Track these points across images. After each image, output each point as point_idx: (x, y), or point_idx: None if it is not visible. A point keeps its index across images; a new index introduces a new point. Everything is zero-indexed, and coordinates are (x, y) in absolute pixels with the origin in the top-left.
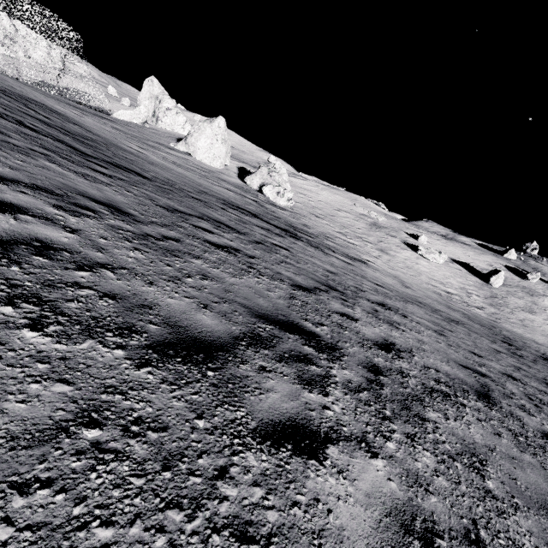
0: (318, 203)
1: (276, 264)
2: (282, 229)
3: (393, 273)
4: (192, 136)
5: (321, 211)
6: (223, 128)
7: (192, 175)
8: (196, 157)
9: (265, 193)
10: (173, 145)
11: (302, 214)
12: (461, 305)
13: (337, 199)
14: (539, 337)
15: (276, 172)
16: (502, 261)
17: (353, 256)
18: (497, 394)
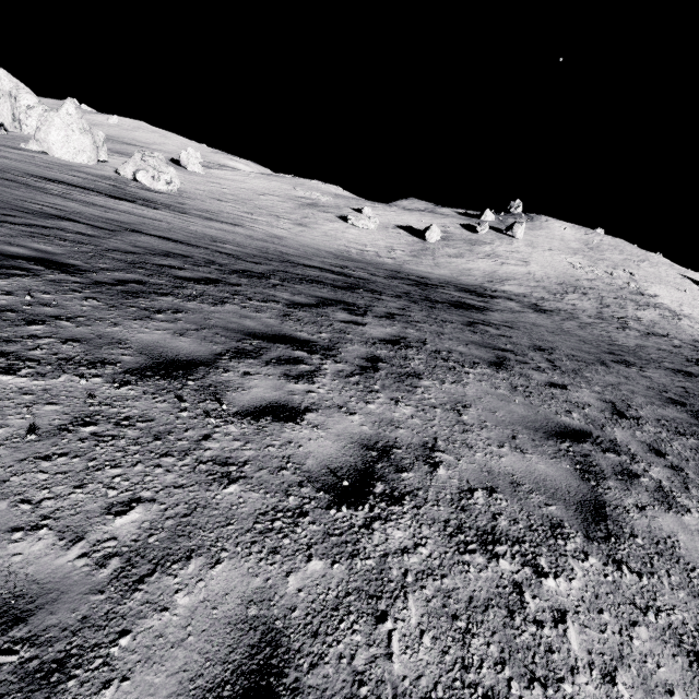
0: (234, 190)
1: (12, 186)
2: (112, 196)
3: (286, 236)
4: (40, 131)
5: (234, 196)
6: (75, 115)
7: (18, 164)
8: (54, 155)
9: (140, 181)
10: (24, 146)
11: (193, 198)
12: (370, 257)
13: (272, 186)
14: (441, 271)
15: (153, 157)
16: (463, 222)
17: (224, 221)
18: (145, 227)
